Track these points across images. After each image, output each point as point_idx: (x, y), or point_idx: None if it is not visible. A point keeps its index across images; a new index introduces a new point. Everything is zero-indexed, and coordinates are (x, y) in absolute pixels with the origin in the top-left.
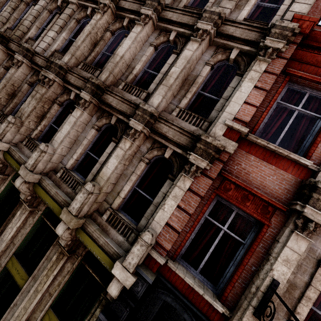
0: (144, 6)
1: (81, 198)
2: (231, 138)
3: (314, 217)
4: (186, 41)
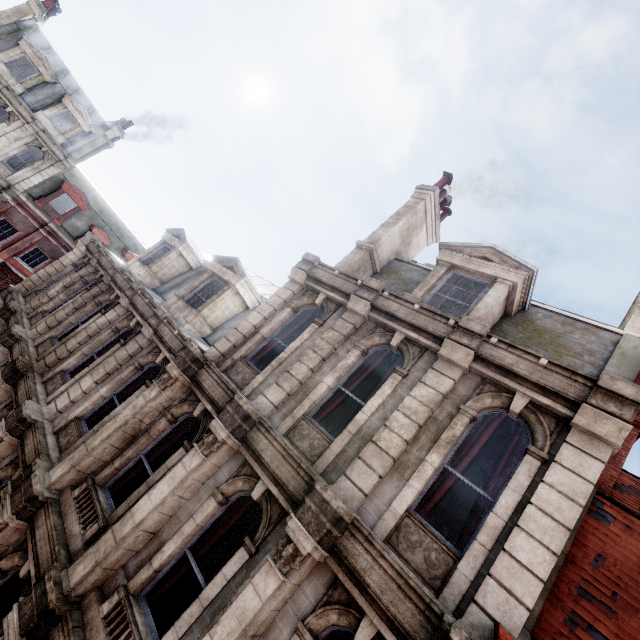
0: (221, 415)
1: None
2: None
3: None
4: (280, 519)
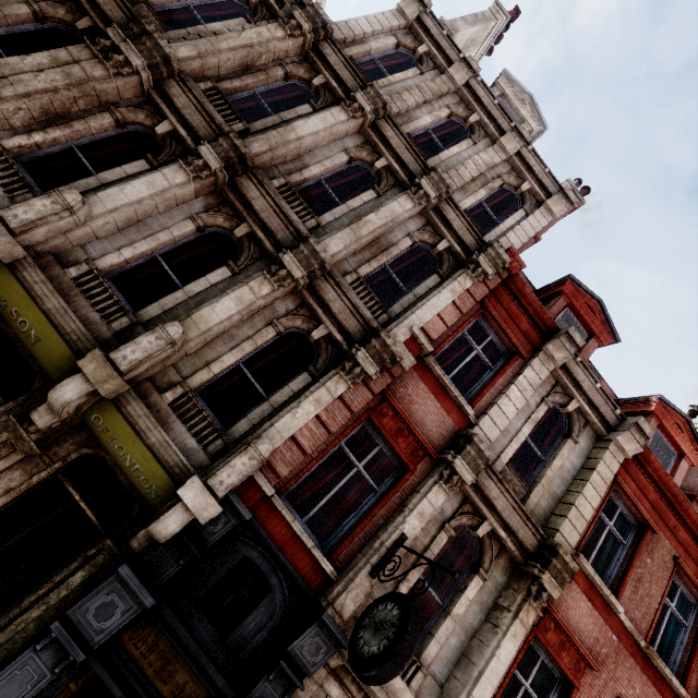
0: (363, 92)
1: (149, 344)
2: (412, 351)
3: (461, 470)
4: (396, 185)
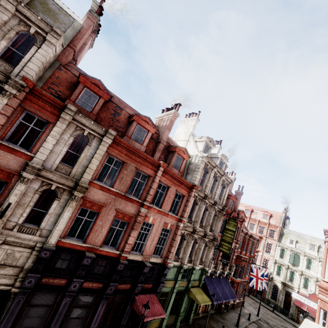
0: None
1: None
2: None
3: (26, 176)
4: None
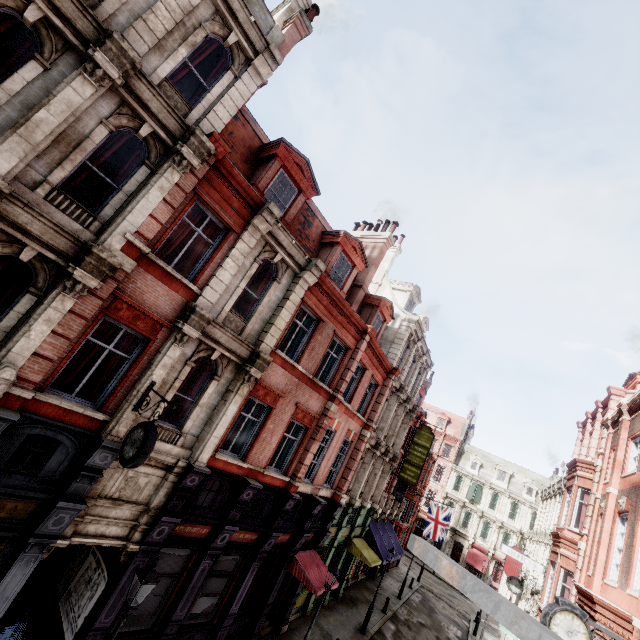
0: None
1: None
2: (131, 255)
3: (189, 332)
4: (66, 50)
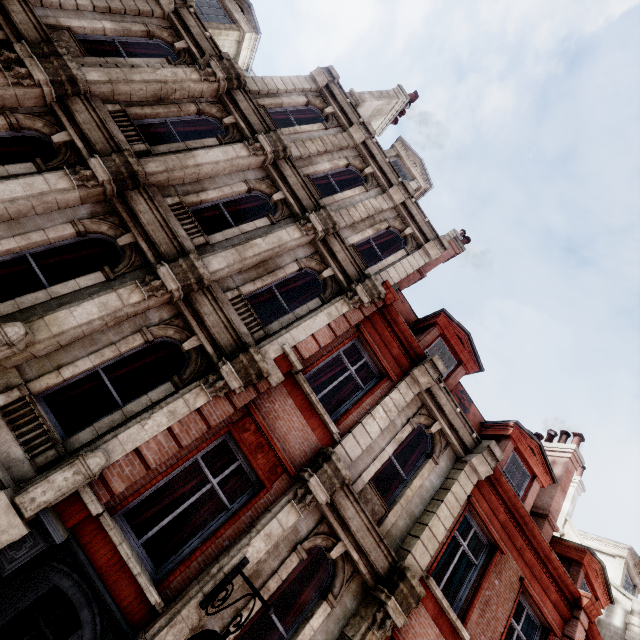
0: (266, 135)
1: None
2: (281, 368)
3: (315, 489)
4: (290, 217)
